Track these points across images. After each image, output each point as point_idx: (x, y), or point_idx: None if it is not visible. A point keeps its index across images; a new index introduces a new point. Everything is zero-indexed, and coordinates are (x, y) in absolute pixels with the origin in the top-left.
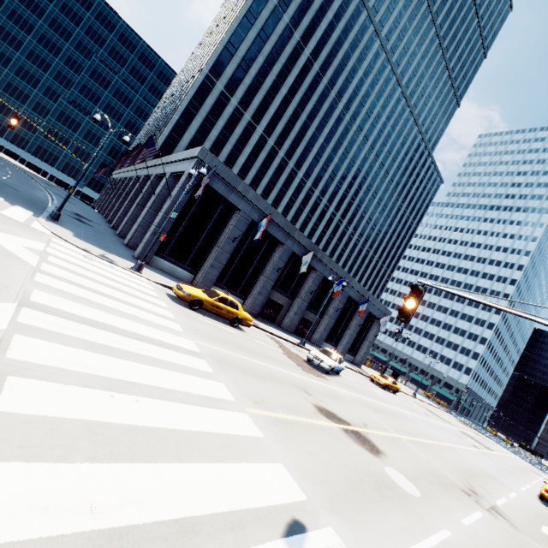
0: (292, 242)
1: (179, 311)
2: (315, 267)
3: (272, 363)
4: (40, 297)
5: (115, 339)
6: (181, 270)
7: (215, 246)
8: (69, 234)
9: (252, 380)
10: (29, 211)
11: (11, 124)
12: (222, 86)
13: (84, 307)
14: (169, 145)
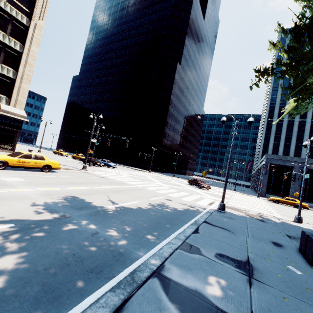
0: None
1: (268, 202)
2: None
3: (306, 213)
4: (234, 196)
5: (245, 199)
6: (279, 197)
7: (290, 184)
8: (238, 192)
9: (282, 208)
10: (229, 190)
11: (220, 172)
12: (275, 118)
13: (240, 197)
14: (264, 152)
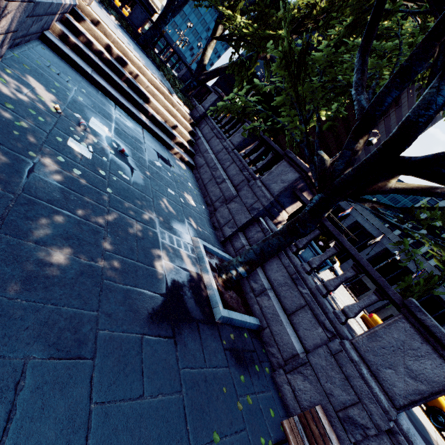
0: (386, 241)
1: None
2: (411, 269)
3: None
4: None
5: None
6: None
7: None
8: None
9: None
10: None
11: None
12: (444, 203)
13: None
14: None
